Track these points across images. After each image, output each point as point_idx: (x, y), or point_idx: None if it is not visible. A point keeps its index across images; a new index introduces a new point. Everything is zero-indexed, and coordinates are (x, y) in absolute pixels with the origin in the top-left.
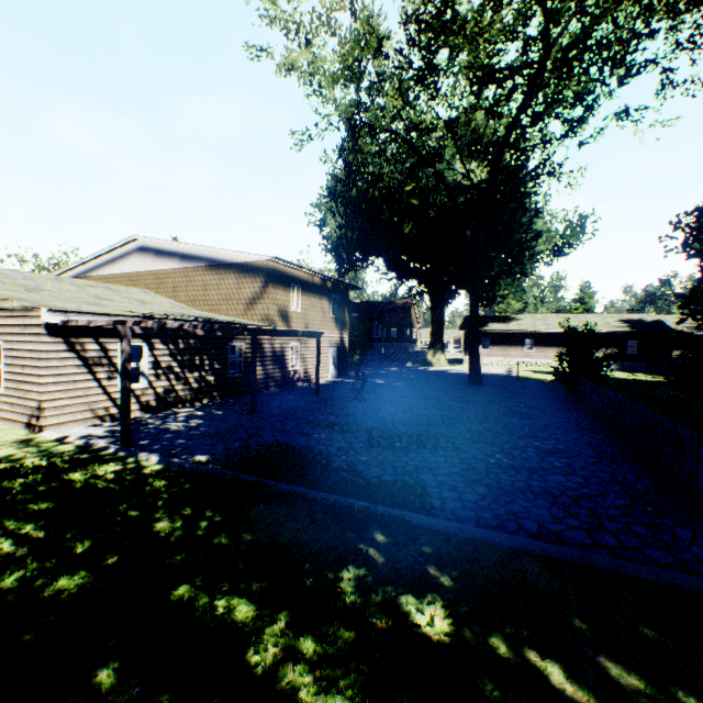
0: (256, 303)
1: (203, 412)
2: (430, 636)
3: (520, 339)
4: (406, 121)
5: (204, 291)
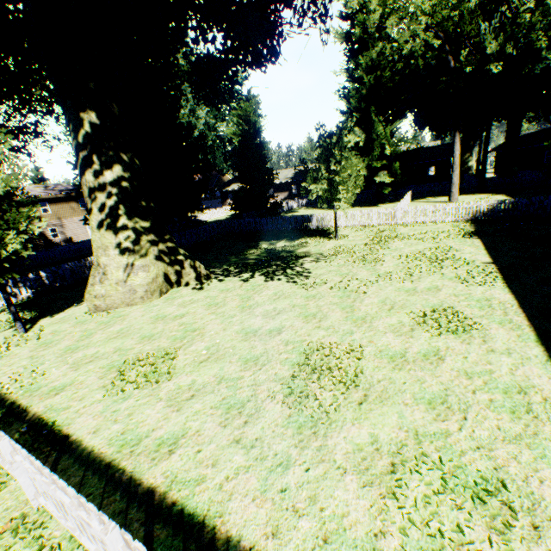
0: None
1: None
2: None
3: None
4: None
5: None
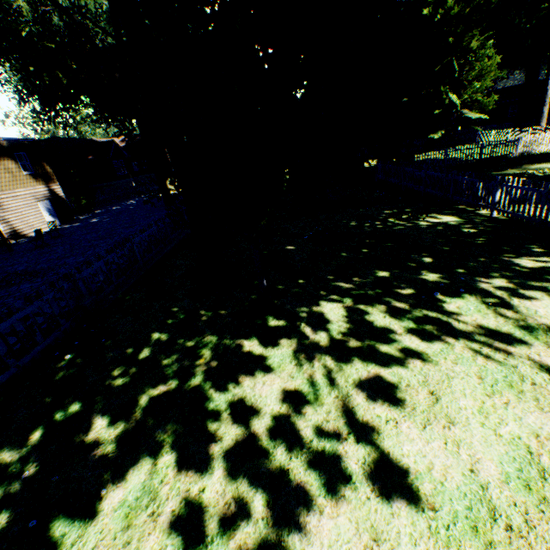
0: None
1: None
2: None
3: None
4: None
5: None
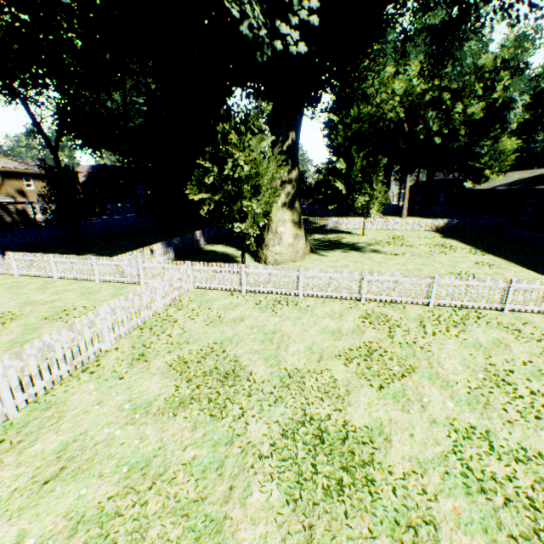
0: (2, 188)
1: None
2: None
3: None
4: None
5: None
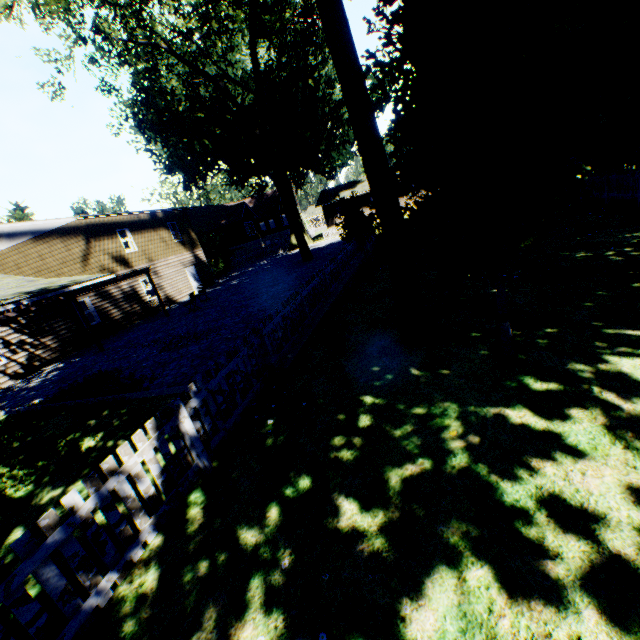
0: (89, 259)
1: (64, 364)
2: (83, 450)
3: (367, 200)
4: (189, 6)
5: (43, 261)
